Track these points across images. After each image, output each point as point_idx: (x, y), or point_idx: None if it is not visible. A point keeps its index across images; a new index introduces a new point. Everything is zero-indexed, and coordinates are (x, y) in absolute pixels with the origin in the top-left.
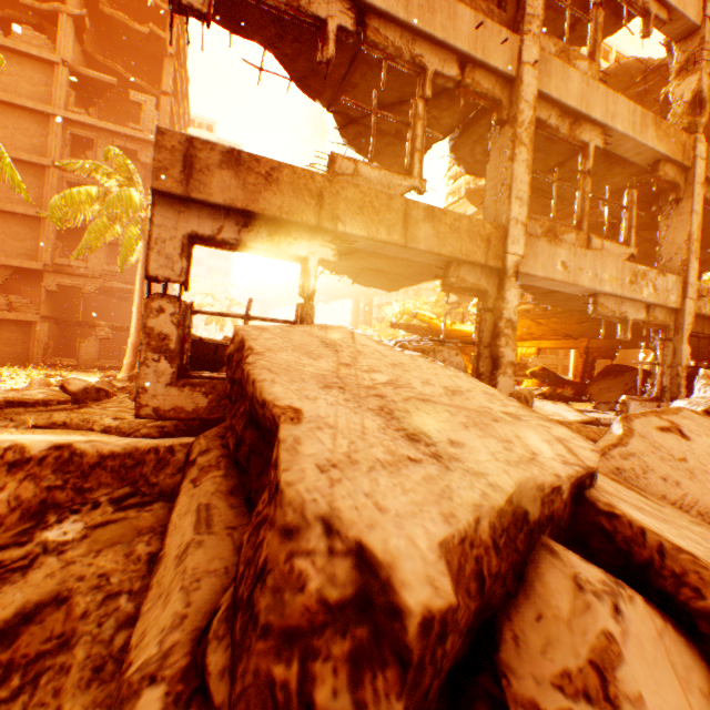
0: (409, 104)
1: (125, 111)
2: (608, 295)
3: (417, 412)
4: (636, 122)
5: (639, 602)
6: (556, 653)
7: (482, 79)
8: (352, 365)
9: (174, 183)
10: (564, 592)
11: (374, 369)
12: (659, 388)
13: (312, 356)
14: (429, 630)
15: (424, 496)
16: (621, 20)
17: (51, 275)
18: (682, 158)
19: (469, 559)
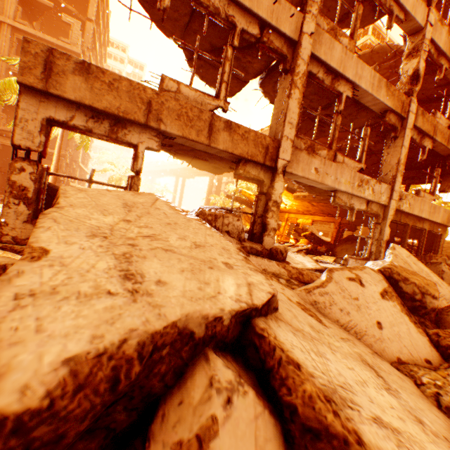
0: None
1: (61, 28)
2: (343, 192)
3: (153, 258)
4: (374, 84)
5: (251, 396)
6: (180, 428)
7: (275, 39)
8: (132, 221)
9: (36, 80)
10: (201, 387)
11: (148, 226)
12: (369, 252)
13: (105, 213)
14: (2, 427)
15: (91, 321)
16: (377, 15)
17: None
18: (401, 111)
19: (106, 368)
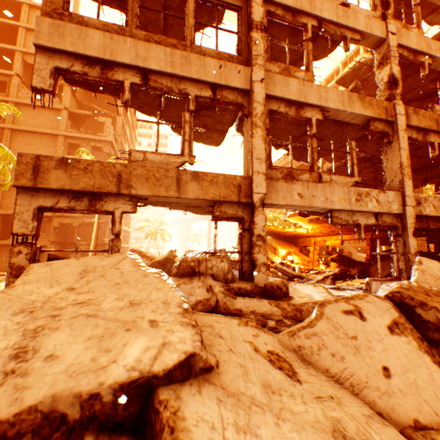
0: (203, 111)
1: (100, 126)
2: (341, 210)
3: (66, 328)
4: (344, 100)
5: None
6: None
7: (228, 94)
8: (76, 288)
9: (28, 181)
10: None
11: (90, 290)
12: (397, 270)
13: (53, 284)
14: None
15: None
16: (334, 43)
17: (56, 218)
18: (386, 116)
19: None
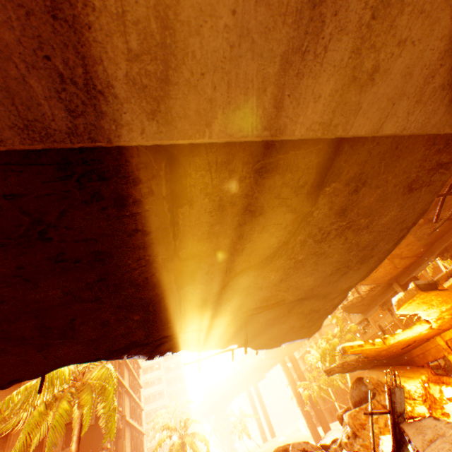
0: None
1: None
2: None
3: None
4: None
5: None
6: None
7: None
8: None
9: None
10: None
11: None
12: None
13: None
14: None
15: None
16: None
17: None
18: None
19: None
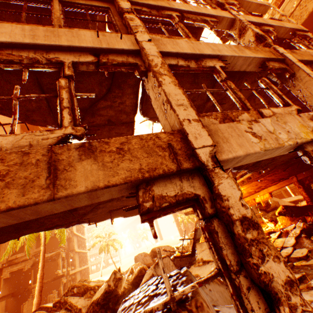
0: (100, 102)
1: None
2: (310, 142)
3: None
4: (235, 50)
5: None
6: None
7: (115, 57)
8: None
9: None
10: None
11: None
12: None
13: None
14: None
15: None
16: (197, 34)
17: (6, 268)
18: (275, 56)
19: None
